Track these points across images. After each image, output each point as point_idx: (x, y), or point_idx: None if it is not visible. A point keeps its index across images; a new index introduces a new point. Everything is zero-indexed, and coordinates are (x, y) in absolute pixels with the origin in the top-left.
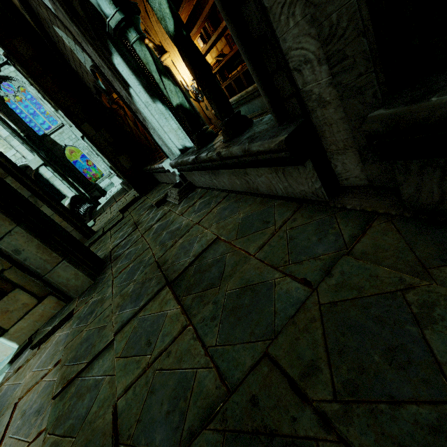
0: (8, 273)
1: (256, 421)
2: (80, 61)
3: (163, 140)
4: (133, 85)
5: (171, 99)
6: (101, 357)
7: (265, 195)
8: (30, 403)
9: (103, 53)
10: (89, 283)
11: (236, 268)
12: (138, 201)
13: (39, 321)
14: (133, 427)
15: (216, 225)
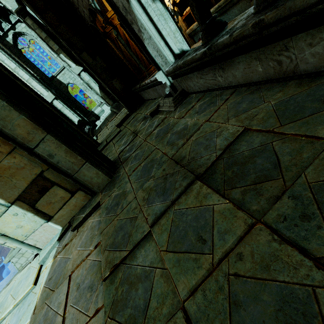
0: (46, 174)
1: None
2: None
3: (159, 48)
4: None
5: None
6: (141, 246)
7: (307, 75)
8: (81, 278)
9: None
10: (107, 180)
11: (301, 156)
12: (130, 117)
13: (74, 210)
14: None
15: (236, 118)
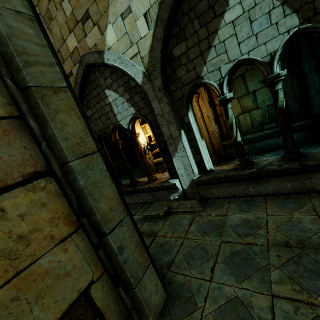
0: (94, 289)
1: None
2: (112, 111)
3: (191, 163)
4: (194, 128)
5: (237, 137)
6: None
7: None
8: None
9: (173, 109)
10: (164, 298)
11: None
12: None
13: None
14: None
15: (297, 211)
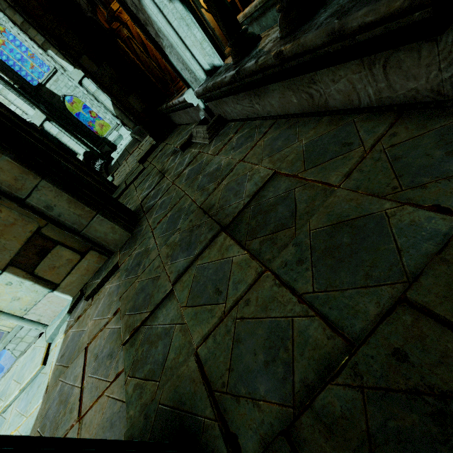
0: (45, 230)
1: (412, 379)
2: None
3: (184, 60)
4: None
5: None
6: (163, 306)
7: (337, 112)
8: (100, 348)
9: None
10: (127, 236)
11: (313, 204)
12: (157, 149)
13: (86, 275)
14: (225, 375)
15: (269, 158)
